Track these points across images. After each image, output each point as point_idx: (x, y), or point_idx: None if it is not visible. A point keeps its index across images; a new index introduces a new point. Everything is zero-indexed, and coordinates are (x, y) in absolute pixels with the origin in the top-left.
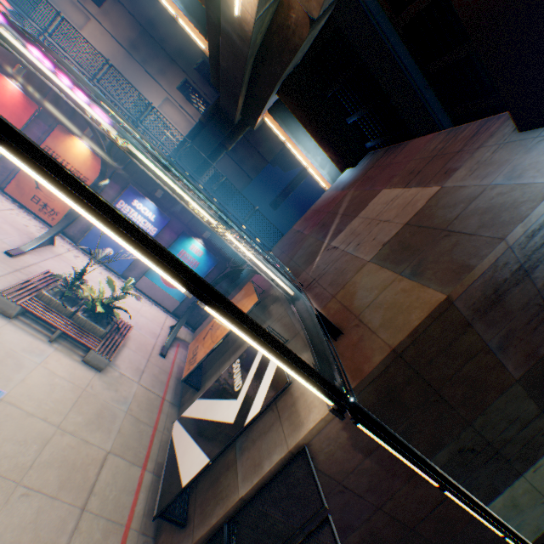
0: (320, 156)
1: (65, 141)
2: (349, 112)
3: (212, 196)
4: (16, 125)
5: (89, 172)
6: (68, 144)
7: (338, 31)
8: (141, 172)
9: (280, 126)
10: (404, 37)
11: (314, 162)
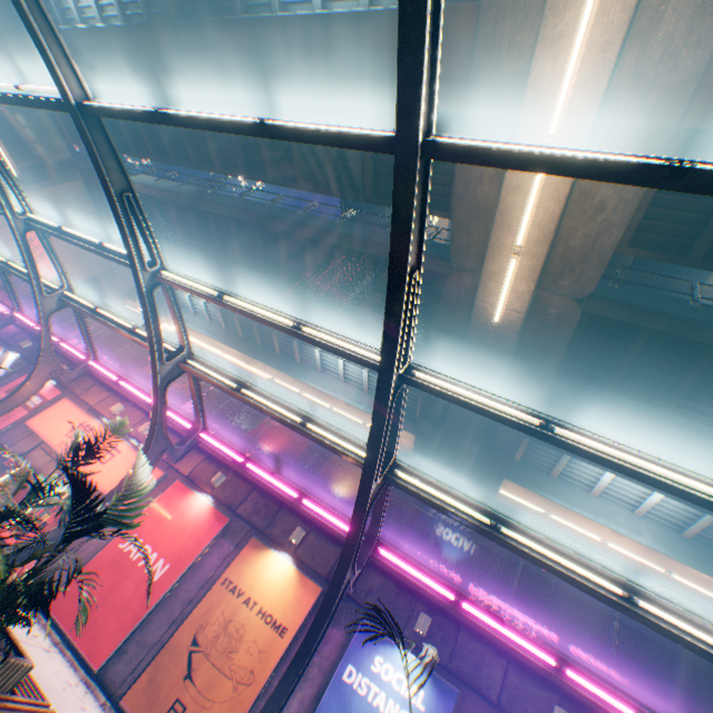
0: (617, 514)
1: (256, 560)
2: (646, 411)
3: (520, 605)
4: (188, 553)
5: (288, 609)
6: (259, 563)
7: (595, 320)
8: (377, 587)
9: (530, 488)
10: (707, 266)
11: (616, 526)
